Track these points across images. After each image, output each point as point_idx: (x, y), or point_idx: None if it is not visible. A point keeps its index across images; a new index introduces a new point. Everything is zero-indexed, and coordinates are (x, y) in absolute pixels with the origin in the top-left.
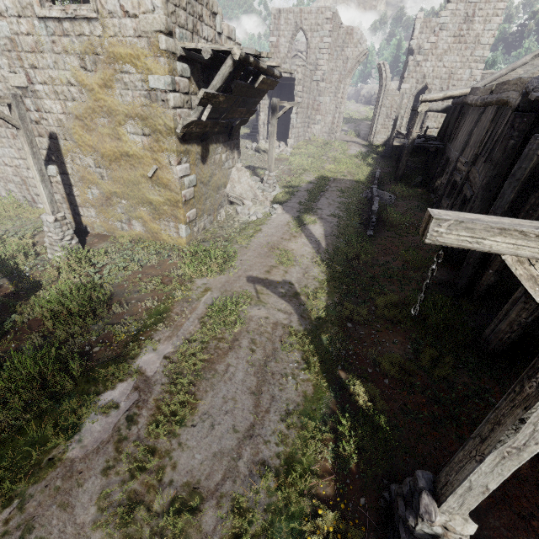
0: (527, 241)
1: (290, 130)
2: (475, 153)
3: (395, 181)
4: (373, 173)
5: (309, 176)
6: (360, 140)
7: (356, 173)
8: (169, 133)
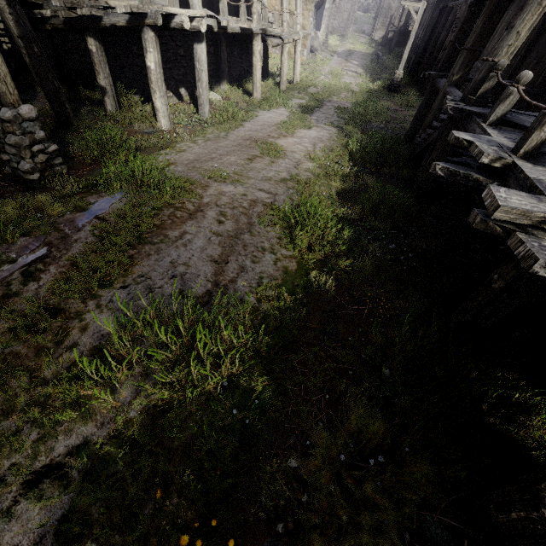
0: (410, 4)
1: (322, 21)
2: (424, 26)
3: (388, 56)
4: (376, 51)
5: (341, 49)
6: (365, 35)
7: (367, 50)
8: (312, 2)
